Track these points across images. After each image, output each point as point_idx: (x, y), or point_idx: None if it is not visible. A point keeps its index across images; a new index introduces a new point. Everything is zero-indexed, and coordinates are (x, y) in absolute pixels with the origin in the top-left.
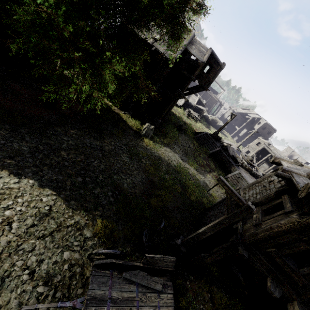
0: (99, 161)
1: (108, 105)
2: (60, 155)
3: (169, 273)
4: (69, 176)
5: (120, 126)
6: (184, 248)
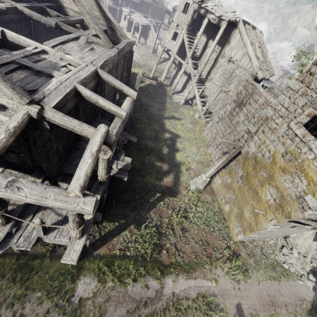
0: None
1: None
2: None
3: None
4: None
5: None
6: None
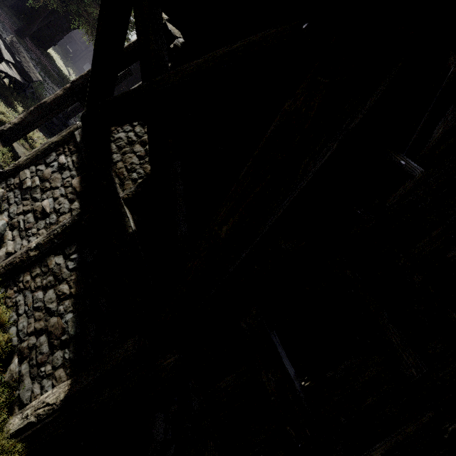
0: None
1: None
2: None
3: (26, 79)
4: None
5: None
6: (61, 115)
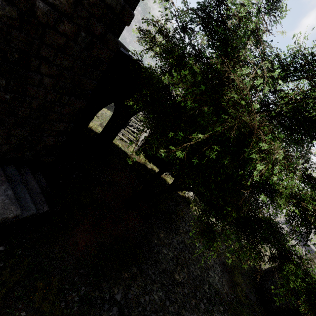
0: (194, 266)
1: (152, 169)
2: (177, 281)
3: None
4: (197, 308)
5: (175, 199)
6: None
